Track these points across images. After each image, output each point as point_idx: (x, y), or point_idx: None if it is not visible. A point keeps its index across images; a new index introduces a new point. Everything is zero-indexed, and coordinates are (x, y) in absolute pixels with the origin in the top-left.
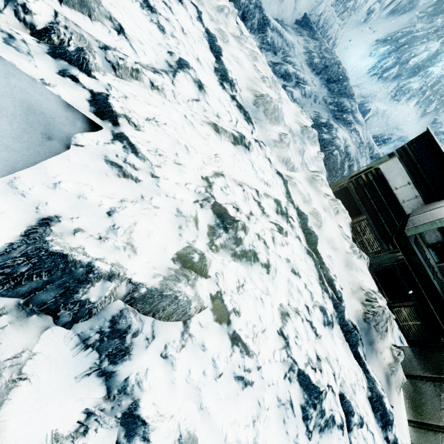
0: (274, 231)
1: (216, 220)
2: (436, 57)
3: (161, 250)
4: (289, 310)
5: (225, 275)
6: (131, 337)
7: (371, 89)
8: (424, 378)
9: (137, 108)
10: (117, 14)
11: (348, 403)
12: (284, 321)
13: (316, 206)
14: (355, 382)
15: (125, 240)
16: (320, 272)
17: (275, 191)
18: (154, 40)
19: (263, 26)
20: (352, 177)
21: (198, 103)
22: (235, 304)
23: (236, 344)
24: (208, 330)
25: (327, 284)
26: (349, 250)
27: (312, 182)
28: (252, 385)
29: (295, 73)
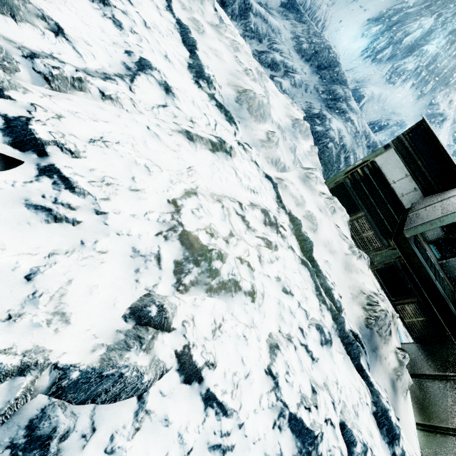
0: (261, 247)
1: (184, 252)
2: (430, 34)
3: (109, 307)
4: (280, 338)
5: (197, 319)
6: (58, 442)
7: (365, 73)
8: (431, 376)
9: (77, 128)
10: (53, 11)
11: (350, 432)
12: (272, 356)
13: (310, 208)
14: (358, 402)
15: (51, 310)
16: (316, 282)
17: (263, 197)
18: (107, 39)
19: (245, 11)
20: (348, 172)
21: (165, 109)
22: (208, 356)
23: (211, 405)
24: (173, 397)
25: (325, 294)
26: (348, 251)
27: (306, 180)
28: (233, 449)
29: (282, 61)
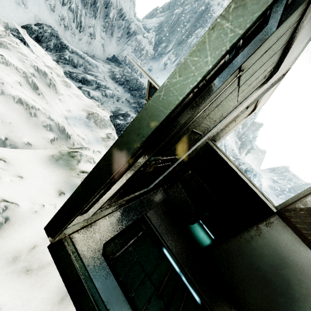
0: None
1: None
2: None
3: None
4: None
5: None
6: None
7: None
8: None
9: None
10: None
11: None
12: None
13: (9, 192)
14: None
15: None
16: None
17: None
18: None
19: (62, 48)
20: None
21: None
22: None
23: None
24: None
25: None
26: None
27: (63, 159)
28: None
29: (95, 80)
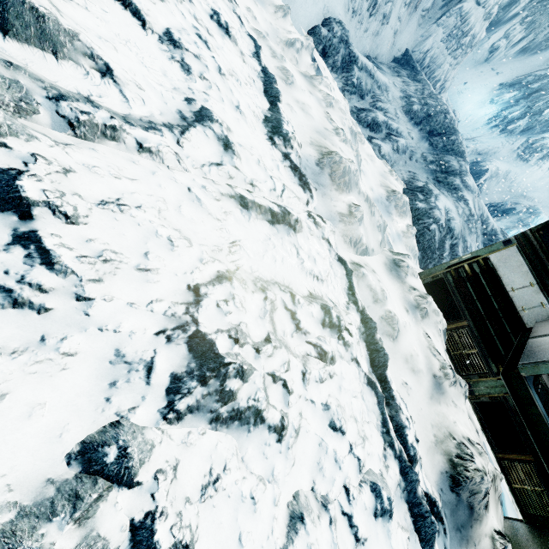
0: (311, 357)
1: (190, 362)
2: None
3: (51, 438)
4: (311, 502)
5: (184, 466)
6: None
7: (490, 144)
8: None
9: (89, 186)
10: (107, 50)
11: None
12: (291, 533)
13: (392, 307)
14: None
15: None
16: (384, 414)
17: (330, 287)
18: (168, 83)
19: (349, 63)
20: (451, 266)
21: (219, 168)
22: (182, 533)
23: None
24: None
25: (395, 432)
26: (438, 372)
27: (393, 269)
28: None
29: (386, 122)
